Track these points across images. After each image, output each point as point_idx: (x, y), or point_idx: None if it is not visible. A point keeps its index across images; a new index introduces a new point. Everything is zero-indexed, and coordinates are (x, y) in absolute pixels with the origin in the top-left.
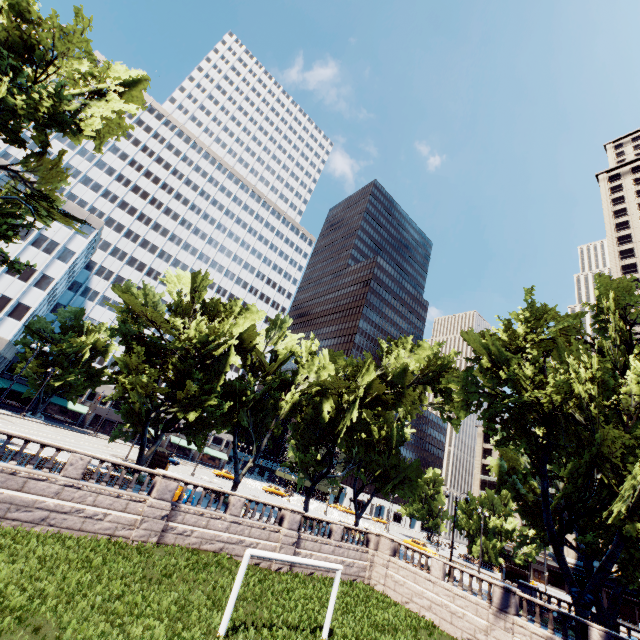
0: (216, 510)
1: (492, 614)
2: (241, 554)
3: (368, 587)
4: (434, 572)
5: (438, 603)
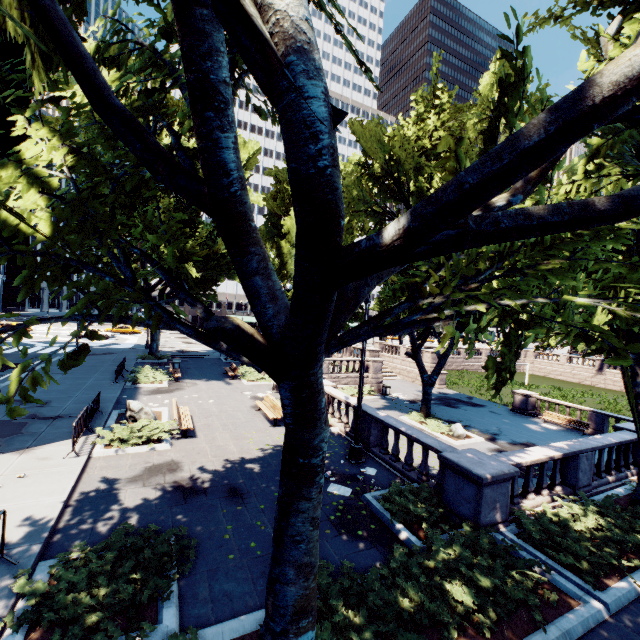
0: (456, 355)
1: (594, 371)
2: (470, 369)
3: (524, 373)
4: (561, 361)
5: (565, 372)
